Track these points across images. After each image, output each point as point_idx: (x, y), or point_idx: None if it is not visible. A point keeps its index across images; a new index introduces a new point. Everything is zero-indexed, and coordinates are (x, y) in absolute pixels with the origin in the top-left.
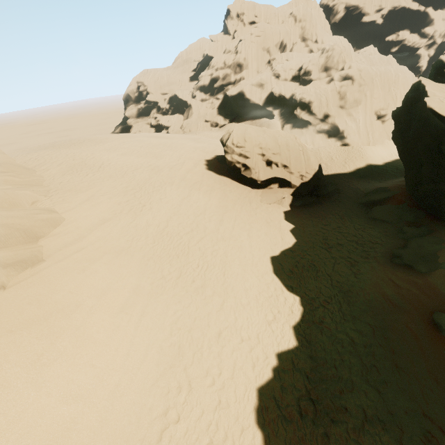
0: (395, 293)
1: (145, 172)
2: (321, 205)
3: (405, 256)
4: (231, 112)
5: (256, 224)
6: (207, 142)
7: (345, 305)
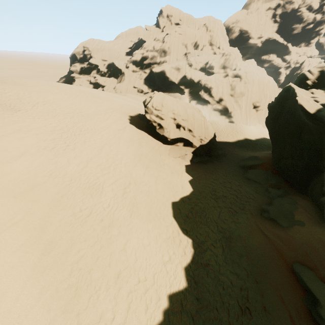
0: (265, 242)
1: (75, 117)
2: (212, 163)
3: (271, 212)
4: (154, 84)
5: (163, 173)
6: (133, 102)
7: (227, 249)
